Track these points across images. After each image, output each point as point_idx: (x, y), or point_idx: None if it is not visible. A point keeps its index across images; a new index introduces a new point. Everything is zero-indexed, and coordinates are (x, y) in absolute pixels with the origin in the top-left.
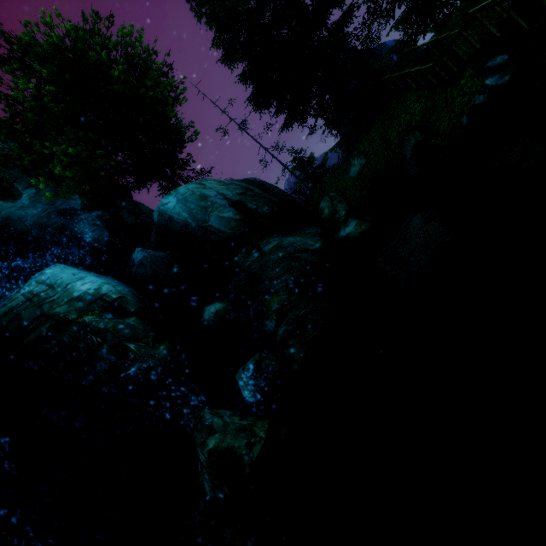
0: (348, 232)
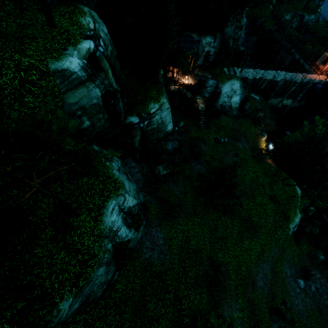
0: (245, 22)
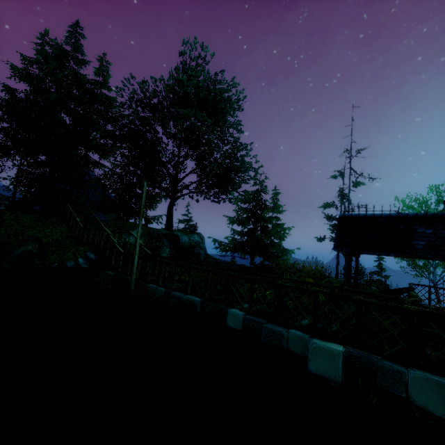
0: None
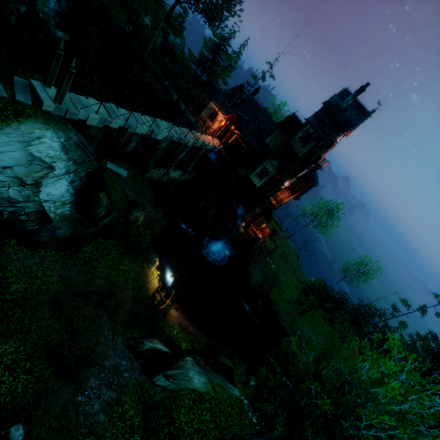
0: None
